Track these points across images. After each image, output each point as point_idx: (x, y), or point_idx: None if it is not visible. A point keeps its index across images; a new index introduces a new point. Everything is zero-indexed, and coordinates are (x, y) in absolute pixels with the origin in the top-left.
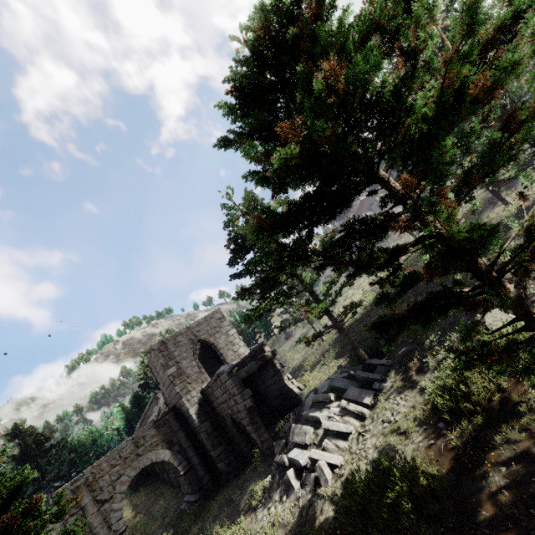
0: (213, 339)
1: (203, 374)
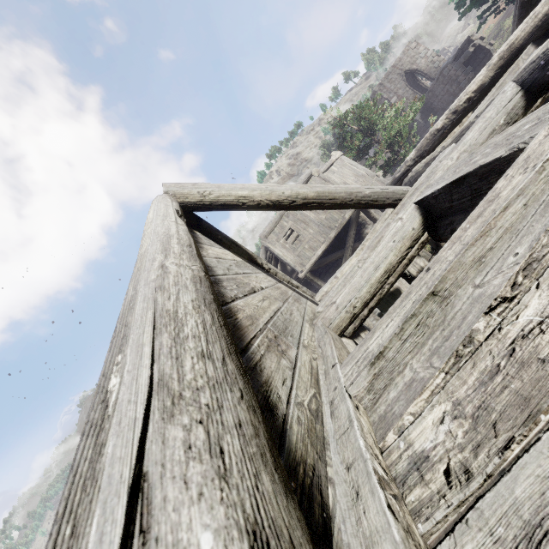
0: (415, 66)
1: (417, 94)
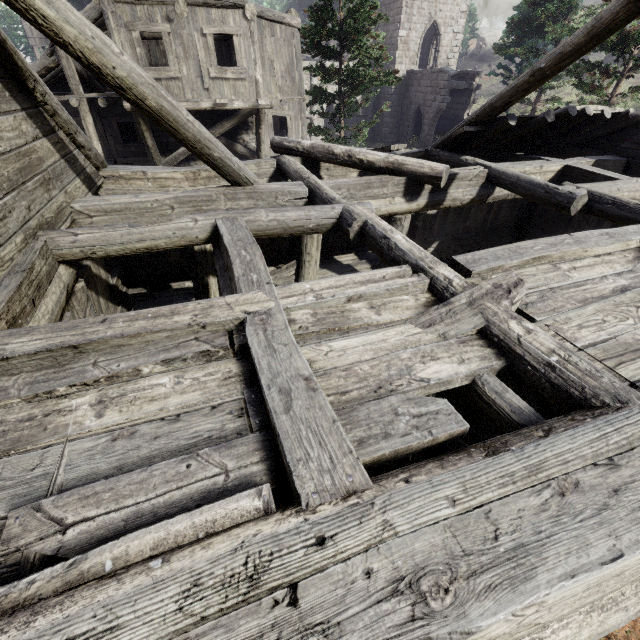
0: (443, 31)
1: (417, 58)
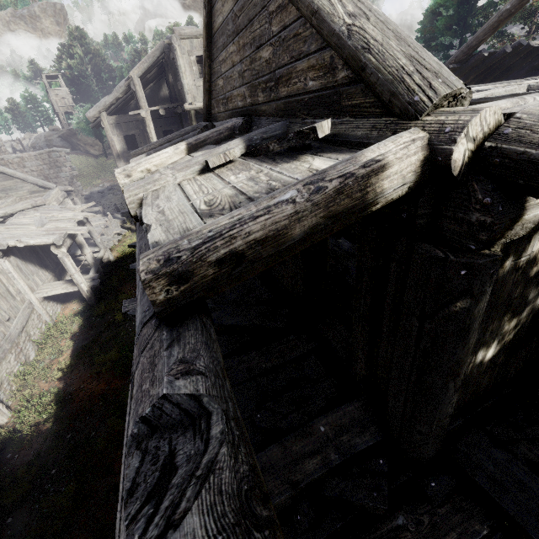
0: None
1: None
